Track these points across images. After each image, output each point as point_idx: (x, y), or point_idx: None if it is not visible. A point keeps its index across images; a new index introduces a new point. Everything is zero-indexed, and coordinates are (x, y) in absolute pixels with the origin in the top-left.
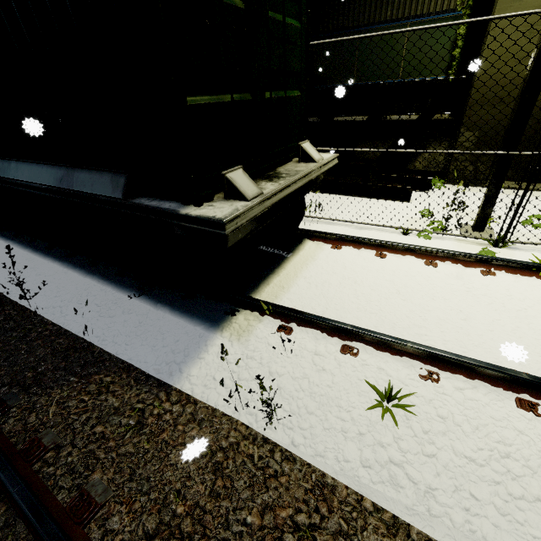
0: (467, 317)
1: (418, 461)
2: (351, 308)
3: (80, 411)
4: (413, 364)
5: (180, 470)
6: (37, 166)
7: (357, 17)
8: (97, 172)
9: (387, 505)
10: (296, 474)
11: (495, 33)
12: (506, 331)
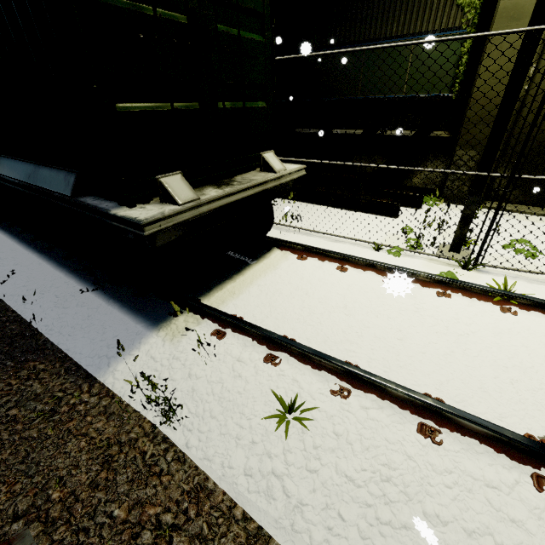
0: (405, 337)
1: (300, 476)
2: (291, 318)
3: (3, 393)
4: (329, 379)
5: (71, 458)
6: (14, 162)
7: (364, 32)
8: (56, 170)
9: (258, 515)
10: (180, 475)
11: (492, 52)
12: (439, 355)
